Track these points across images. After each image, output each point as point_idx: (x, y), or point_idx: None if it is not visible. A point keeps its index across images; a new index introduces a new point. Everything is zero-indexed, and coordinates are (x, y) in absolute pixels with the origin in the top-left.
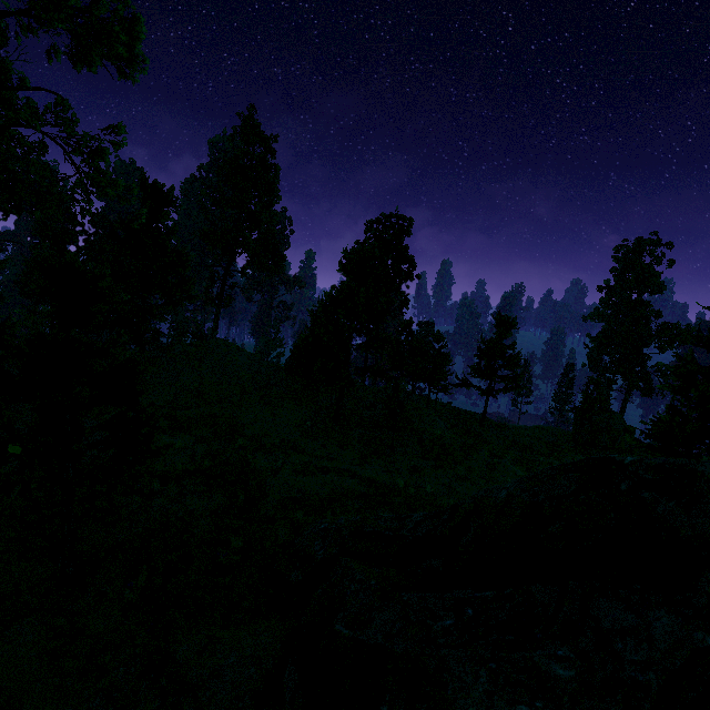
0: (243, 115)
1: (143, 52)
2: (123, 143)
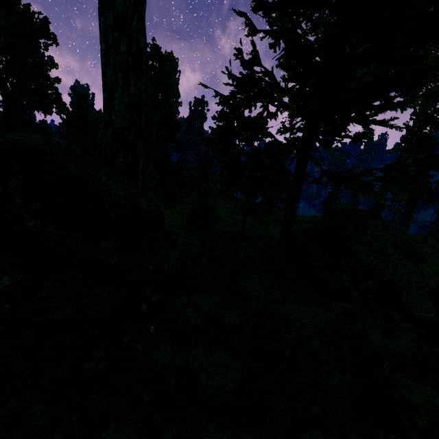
0: (150, 44)
1: (51, 33)
2: (49, 77)
